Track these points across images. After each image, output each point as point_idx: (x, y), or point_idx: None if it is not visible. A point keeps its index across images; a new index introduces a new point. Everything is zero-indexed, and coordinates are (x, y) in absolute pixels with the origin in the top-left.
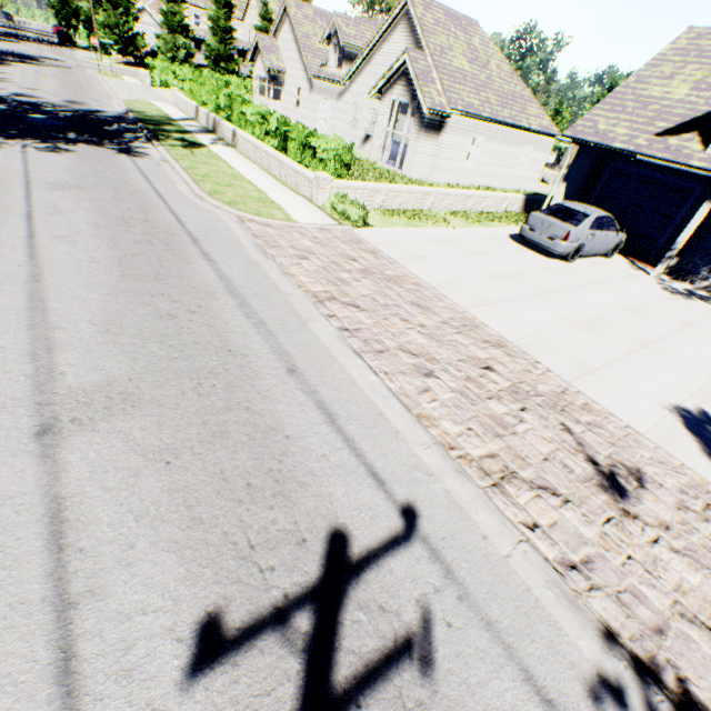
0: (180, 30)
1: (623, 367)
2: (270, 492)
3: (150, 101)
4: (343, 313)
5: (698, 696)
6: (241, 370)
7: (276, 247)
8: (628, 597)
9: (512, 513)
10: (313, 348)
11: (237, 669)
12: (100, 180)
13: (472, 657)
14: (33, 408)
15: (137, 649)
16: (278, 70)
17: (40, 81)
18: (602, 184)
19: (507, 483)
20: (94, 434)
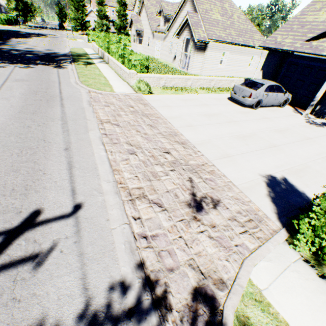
0: (104, 18)
1: (250, 156)
2: (20, 193)
3: (82, 48)
4: (109, 128)
5: (170, 300)
6: (44, 148)
7: (97, 102)
8: (165, 253)
9: (130, 212)
10: (84, 141)
11: None
12: (38, 78)
13: (63, 265)
14: None
15: None
16: (140, 30)
17: (40, 43)
18: (284, 70)
19: (138, 200)
20: None
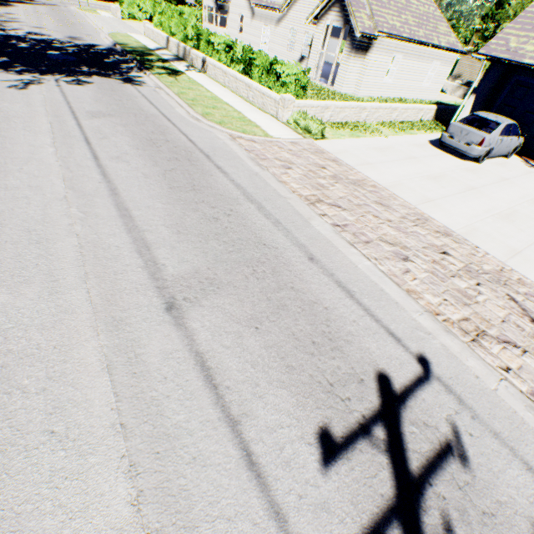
0: None
1: None
2: (329, 347)
3: (127, 33)
4: (331, 213)
5: None
6: (277, 259)
7: (265, 159)
8: None
9: (490, 360)
10: (319, 241)
11: (350, 462)
12: (121, 107)
13: (490, 455)
14: (156, 291)
15: (286, 449)
16: None
17: (41, 20)
18: (504, 95)
19: (481, 339)
20: (202, 309)
